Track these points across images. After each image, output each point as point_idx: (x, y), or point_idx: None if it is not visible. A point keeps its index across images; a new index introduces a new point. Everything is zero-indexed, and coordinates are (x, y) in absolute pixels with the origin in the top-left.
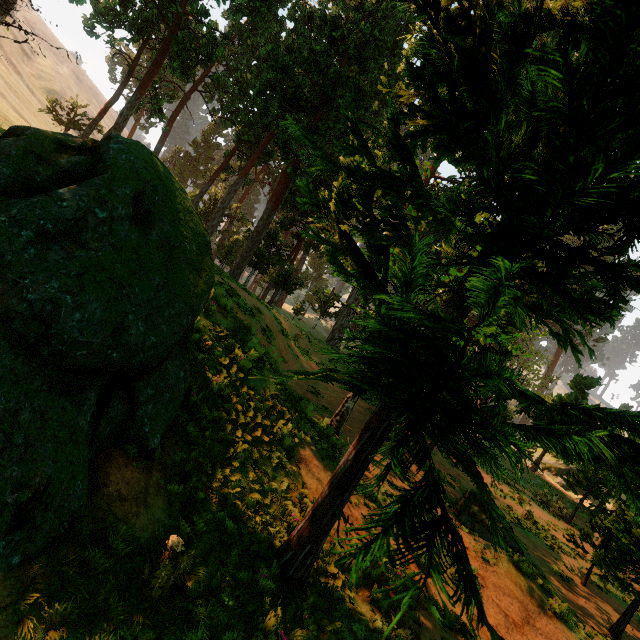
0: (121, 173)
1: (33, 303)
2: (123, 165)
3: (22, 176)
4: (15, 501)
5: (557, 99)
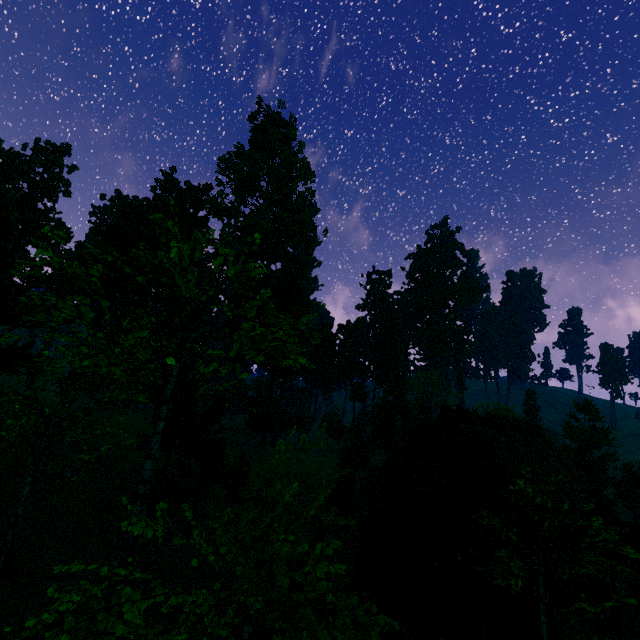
0: None
1: None
2: None
3: None
4: None
5: None
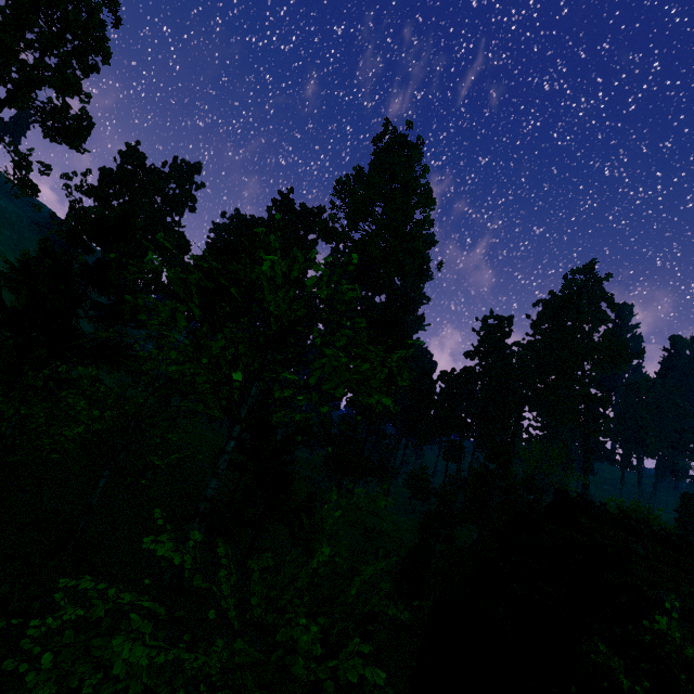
0: None
1: None
2: None
3: None
4: None
5: None
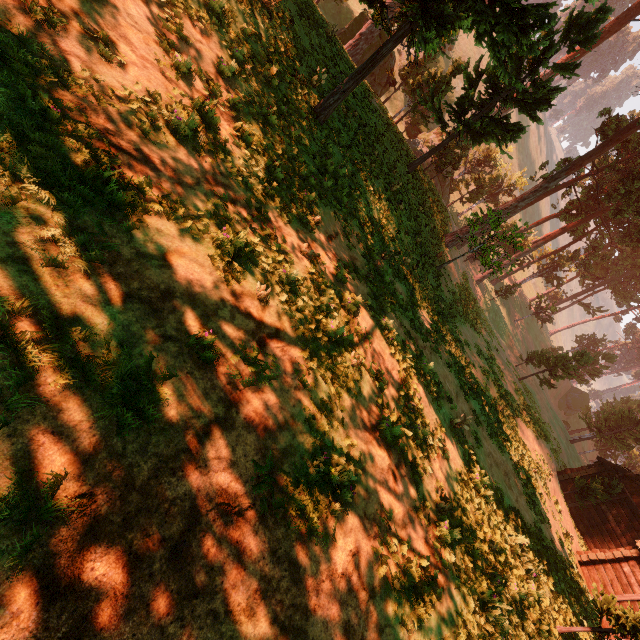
0: (582, 395)
1: (568, 399)
2: (583, 394)
3: (573, 391)
4: (559, 406)
5: (604, 405)
